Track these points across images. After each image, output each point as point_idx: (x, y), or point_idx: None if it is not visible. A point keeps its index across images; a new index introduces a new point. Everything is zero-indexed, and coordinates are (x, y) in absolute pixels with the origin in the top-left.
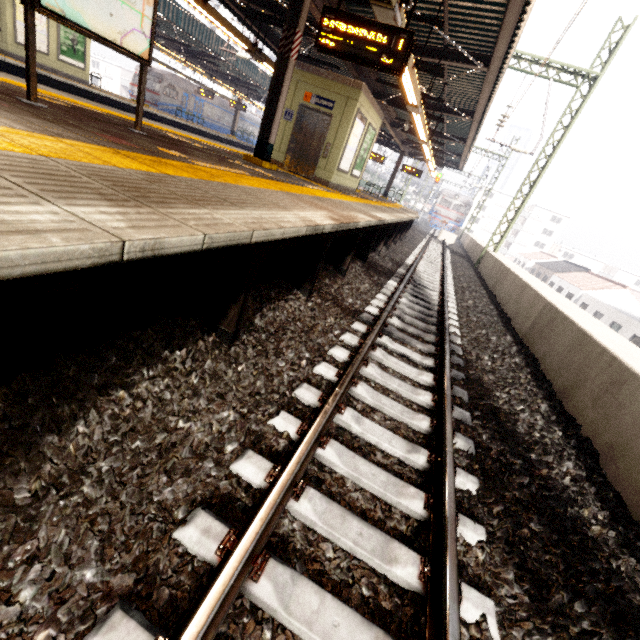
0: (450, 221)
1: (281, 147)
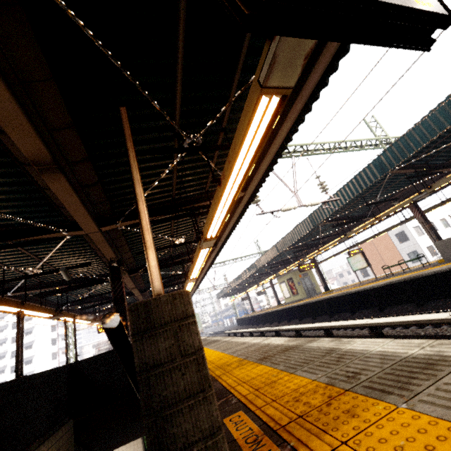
0: (257, 309)
1: (303, 293)
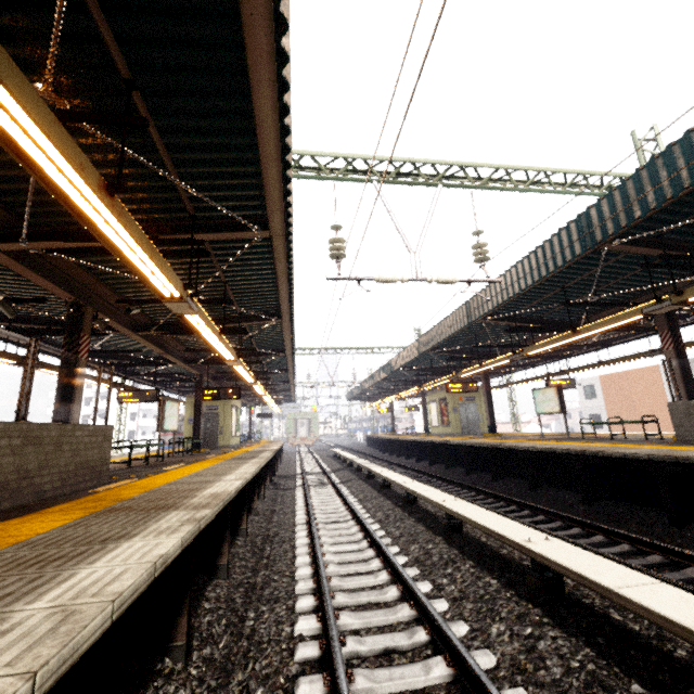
0: (408, 430)
1: (457, 426)
